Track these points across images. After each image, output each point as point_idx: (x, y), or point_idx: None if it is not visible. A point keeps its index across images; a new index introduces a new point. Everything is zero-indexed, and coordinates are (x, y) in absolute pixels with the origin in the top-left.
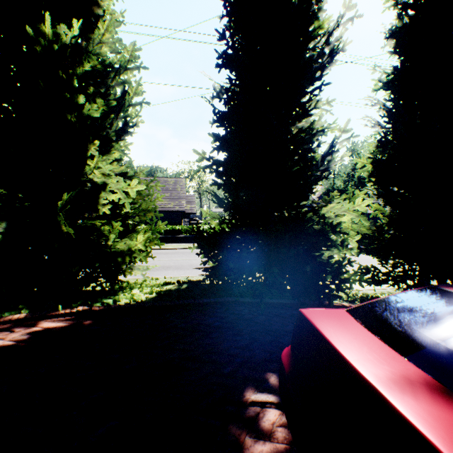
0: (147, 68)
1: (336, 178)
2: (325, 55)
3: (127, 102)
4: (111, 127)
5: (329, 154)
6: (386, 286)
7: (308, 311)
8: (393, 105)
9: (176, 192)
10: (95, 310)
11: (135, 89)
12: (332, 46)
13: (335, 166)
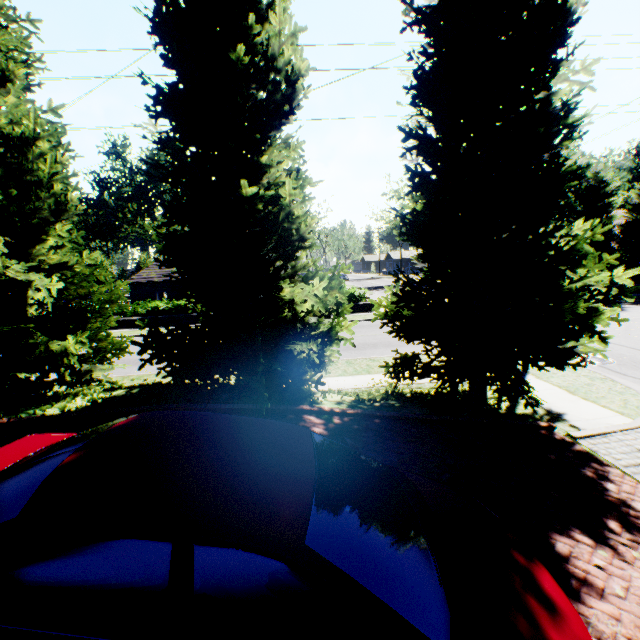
0: (66, 133)
1: None
2: (281, 85)
3: (48, 180)
4: (33, 213)
5: (275, 227)
6: (430, 380)
7: (30, 437)
8: (405, 135)
9: None
10: (3, 423)
11: (51, 164)
12: (284, 72)
13: (310, 235)
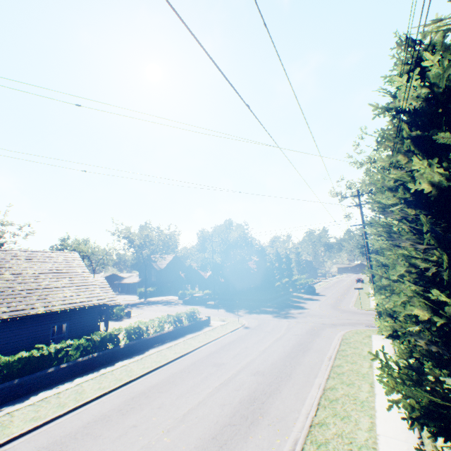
0: None
1: (216, 254)
2: None
3: None
4: None
5: None
6: None
7: None
8: None
9: (78, 274)
10: None
11: None
12: None
13: None
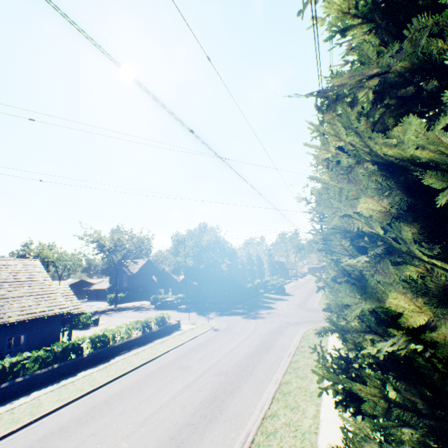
0: None
1: (188, 258)
2: None
3: None
4: None
5: None
6: None
7: None
8: None
9: (38, 283)
10: None
11: None
12: None
13: None
